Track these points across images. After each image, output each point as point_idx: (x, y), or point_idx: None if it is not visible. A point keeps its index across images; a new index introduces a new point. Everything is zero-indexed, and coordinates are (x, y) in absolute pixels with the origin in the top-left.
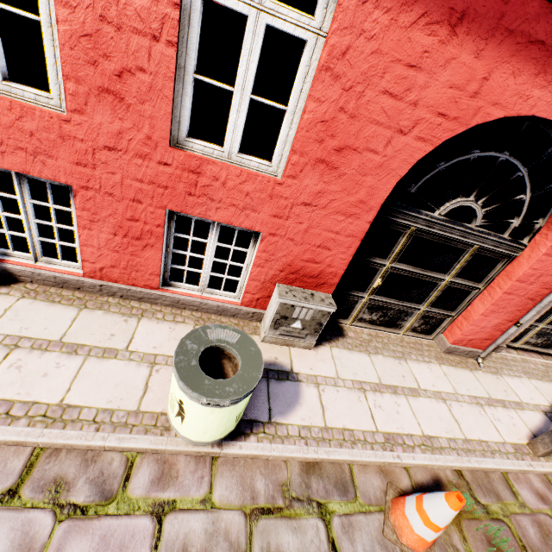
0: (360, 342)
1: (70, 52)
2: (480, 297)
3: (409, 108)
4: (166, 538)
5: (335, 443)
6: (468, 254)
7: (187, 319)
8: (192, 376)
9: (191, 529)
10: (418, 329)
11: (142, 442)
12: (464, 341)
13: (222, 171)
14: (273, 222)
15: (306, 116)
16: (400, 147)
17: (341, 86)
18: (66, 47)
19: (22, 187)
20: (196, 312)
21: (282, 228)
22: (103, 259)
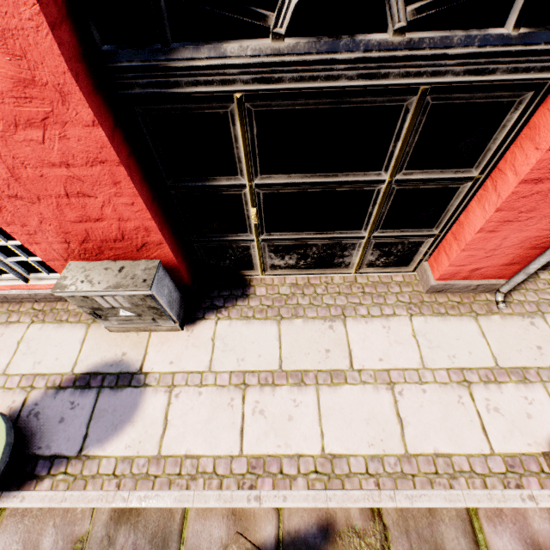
0: (270, 303)
1: None
2: (480, 196)
3: None
4: None
5: (163, 481)
6: (412, 113)
7: (24, 316)
8: None
9: None
10: (378, 263)
11: None
12: (461, 273)
13: None
14: None
15: None
16: None
17: None
18: None
19: None
20: (38, 303)
21: None
22: None
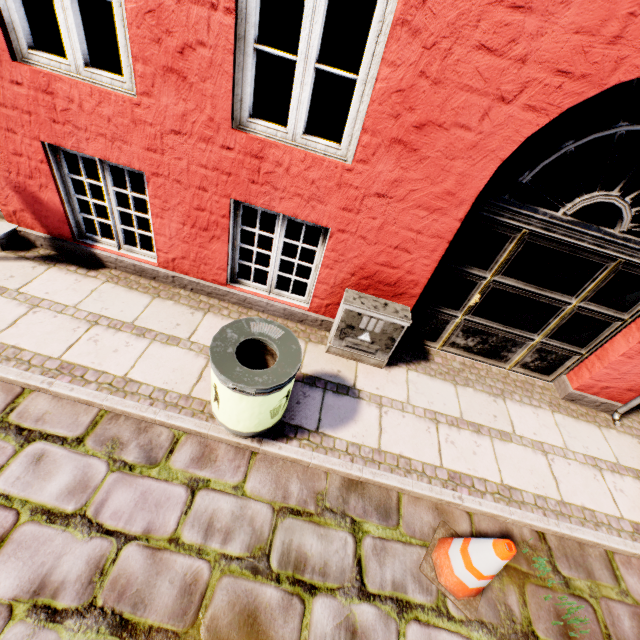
0: (447, 370)
1: (137, 31)
2: (625, 333)
3: (514, 66)
4: (195, 508)
5: (386, 468)
6: (608, 270)
7: None
8: (225, 361)
9: (219, 507)
10: (531, 365)
11: (188, 423)
12: (594, 388)
13: (286, 155)
14: (342, 217)
15: (378, 85)
16: (501, 120)
17: (421, 44)
18: (134, 27)
19: (106, 174)
20: (262, 314)
21: (352, 224)
22: (175, 249)
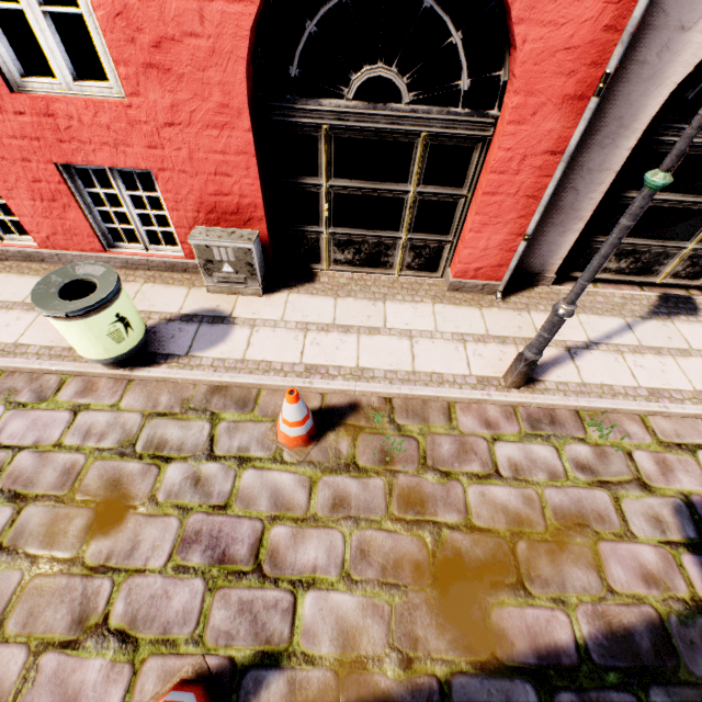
0: (331, 287)
1: None
2: (470, 208)
3: None
4: (77, 424)
5: (246, 371)
6: (420, 147)
7: (139, 278)
8: (45, 299)
9: (97, 420)
10: (413, 265)
11: (69, 366)
12: (469, 272)
13: (70, 107)
14: (154, 155)
15: (99, 13)
16: (219, 18)
17: None
18: None
19: None
20: (150, 272)
21: (166, 161)
22: (43, 227)
